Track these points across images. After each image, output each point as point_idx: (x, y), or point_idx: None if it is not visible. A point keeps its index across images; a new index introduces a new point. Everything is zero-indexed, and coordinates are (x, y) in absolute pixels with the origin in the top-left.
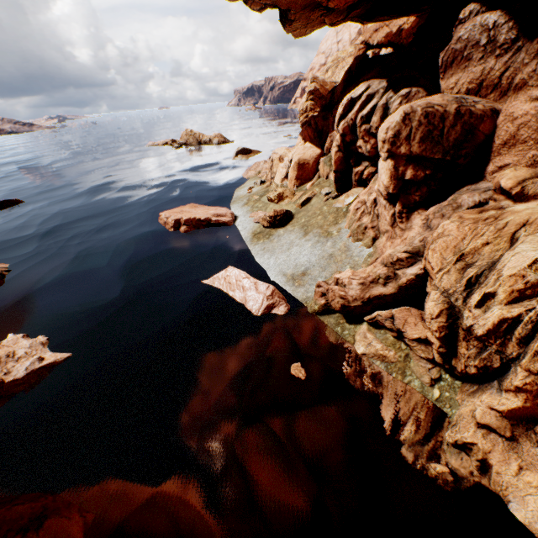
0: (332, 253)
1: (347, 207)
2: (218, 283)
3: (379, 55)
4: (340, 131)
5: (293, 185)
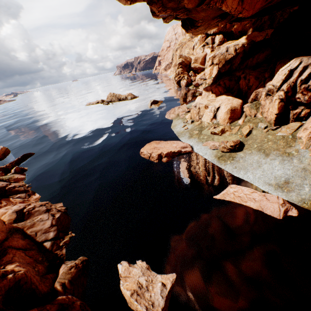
0: (304, 167)
1: (291, 135)
2: (229, 197)
3: (260, 41)
4: (284, 90)
5: (227, 122)
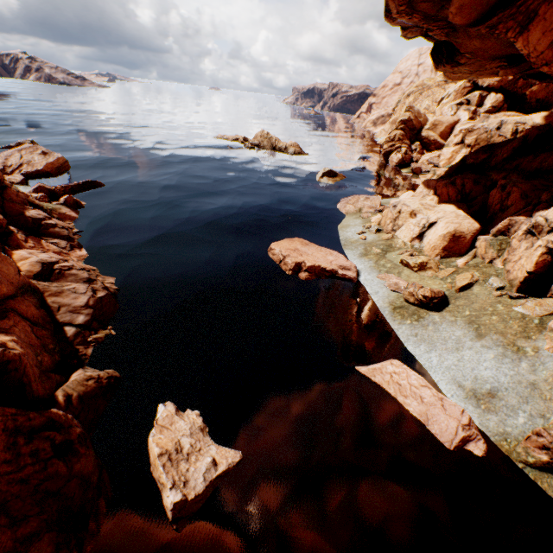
0: (534, 382)
1: (540, 319)
2: (381, 378)
3: None
4: None
5: (436, 254)
